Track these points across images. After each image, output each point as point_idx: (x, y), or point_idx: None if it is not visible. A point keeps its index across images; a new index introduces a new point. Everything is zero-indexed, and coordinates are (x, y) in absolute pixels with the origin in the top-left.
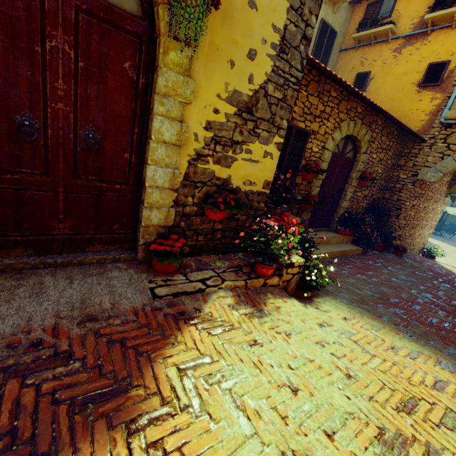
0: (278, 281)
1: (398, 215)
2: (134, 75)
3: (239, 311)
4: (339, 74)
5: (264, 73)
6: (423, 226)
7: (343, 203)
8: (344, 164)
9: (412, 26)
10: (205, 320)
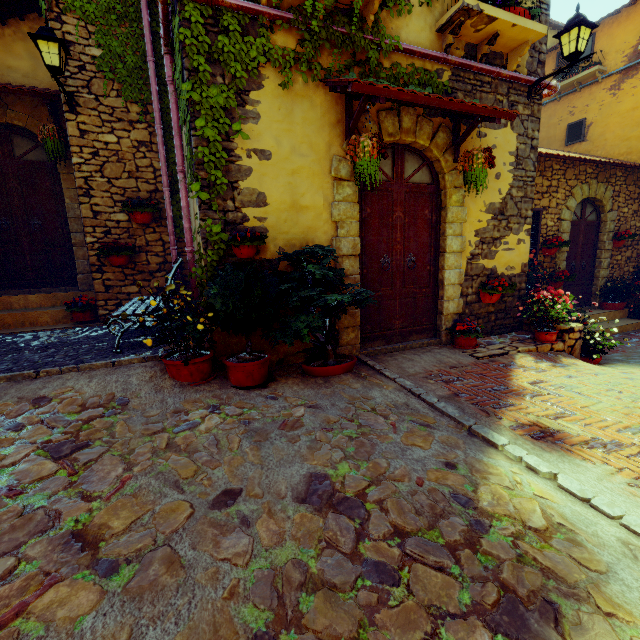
0: (563, 346)
1: None
2: (430, 216)
3: (543, 364)
4: (542, 132)
5: (508, 184)
6: None
7: (599, 272)
8: (587, 229)
9: (625, 59)
10: (523, 367)
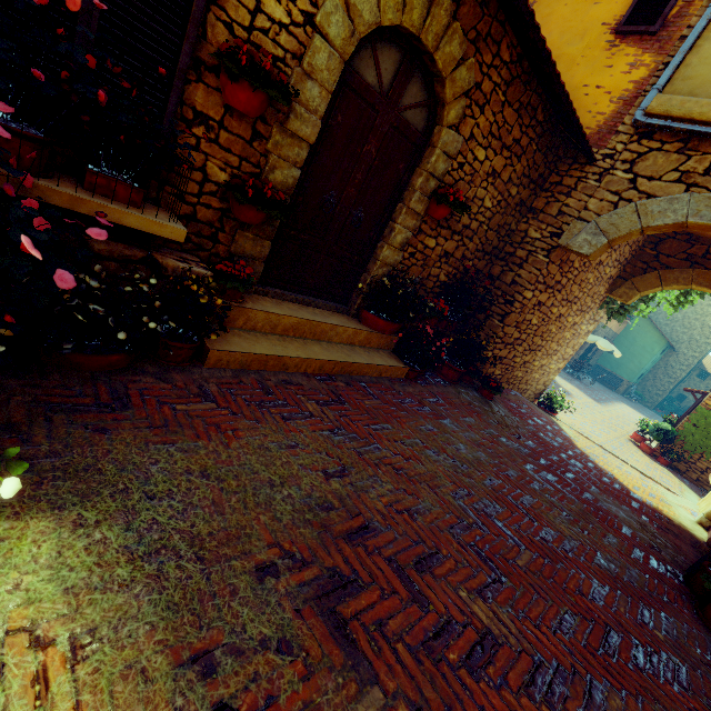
0: None
1: (506, 315)
2: None
3: None
4: None
5: None
6: (551, 353)
7: (383, 250)
8: (396, 138)
9: None
10: None
